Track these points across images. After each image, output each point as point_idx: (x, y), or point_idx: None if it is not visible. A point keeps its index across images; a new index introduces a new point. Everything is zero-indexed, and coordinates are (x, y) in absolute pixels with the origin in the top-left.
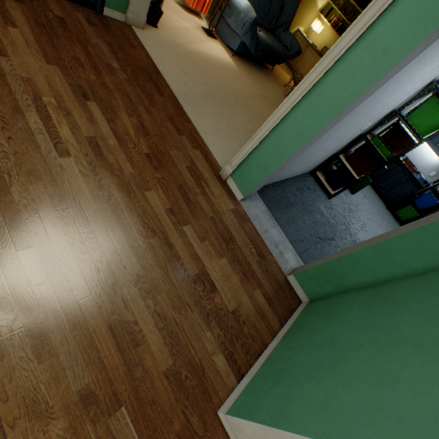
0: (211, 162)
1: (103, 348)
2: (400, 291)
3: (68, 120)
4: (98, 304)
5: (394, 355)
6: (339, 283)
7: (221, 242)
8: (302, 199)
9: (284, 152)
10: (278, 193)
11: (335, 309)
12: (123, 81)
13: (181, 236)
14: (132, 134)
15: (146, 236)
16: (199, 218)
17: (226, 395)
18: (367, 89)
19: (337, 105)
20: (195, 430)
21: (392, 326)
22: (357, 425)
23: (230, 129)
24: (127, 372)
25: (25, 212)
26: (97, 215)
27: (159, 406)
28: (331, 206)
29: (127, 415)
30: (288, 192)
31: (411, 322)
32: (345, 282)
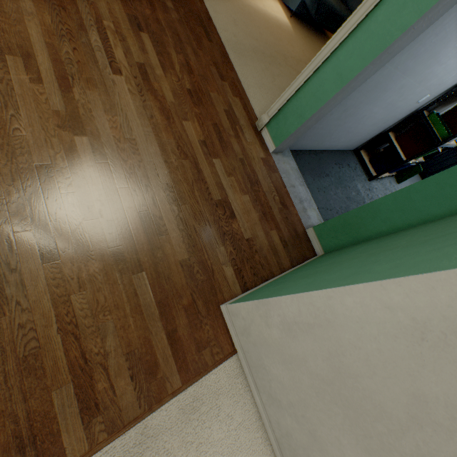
0: (249, 112)
1: (134, 227)
2: (411, 230)
3: (123, 45)
4: (133, 195)
5: (383, 254)
6: (356, 234)
7: (246, 182)
8: (338, 173)
9: (321, 97)
10: (313, 161)
11: (346, 250)
12: (175, 21)
13: (210, 166)
14: (177, 70)
15: (179, 157)
16: (229, 156)
17: (229, 297)
18: (415, 21)
19: (382, 41)
20: (199, 310)
21: (391, 245)
22: (332, 282)
23: (274, 87)
24: (150, 251)
25: (83, 110)
26: (139, 128)
27: (172, 283)
28: (370, 188)
29: (147, 279)
30: (325, 163)
31: (410, 239)
32: (362, 233)
